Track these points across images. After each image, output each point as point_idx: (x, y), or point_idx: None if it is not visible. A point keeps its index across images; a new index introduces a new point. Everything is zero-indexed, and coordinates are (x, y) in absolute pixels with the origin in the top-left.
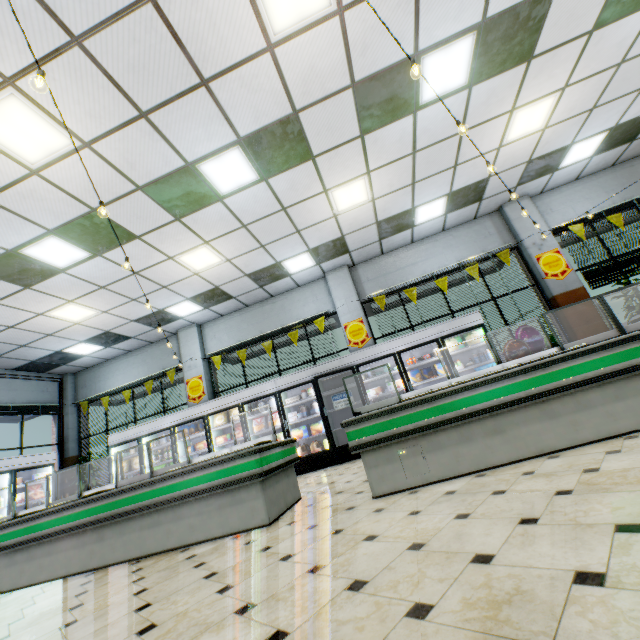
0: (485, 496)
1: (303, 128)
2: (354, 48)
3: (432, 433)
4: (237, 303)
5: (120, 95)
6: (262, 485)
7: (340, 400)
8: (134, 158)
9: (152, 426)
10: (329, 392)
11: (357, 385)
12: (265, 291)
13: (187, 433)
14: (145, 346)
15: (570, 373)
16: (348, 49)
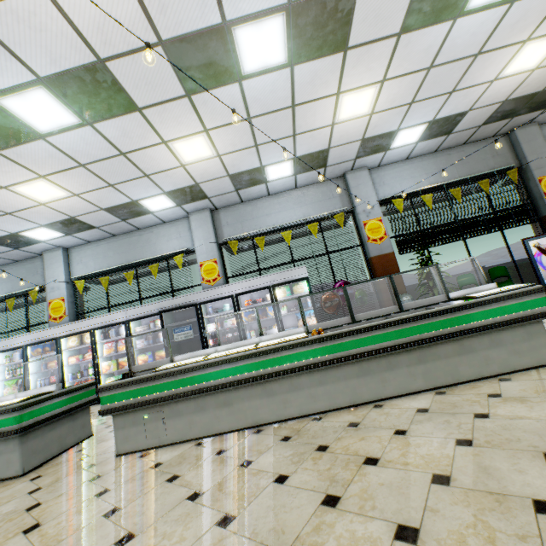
0: (161, 482)
1: (117, 78)
2: (150, 4)
3: (175, 402)
4: (102, 232)
5: None
6: (21, 439)
7: (181, 333)
8: None
9: (4, 344)
10: (175, 324)
11: (198, 320)
12: (130, 224)
13: (40, 352)
14: (10, 263)
15: (289, 360)
16: (143, 4)
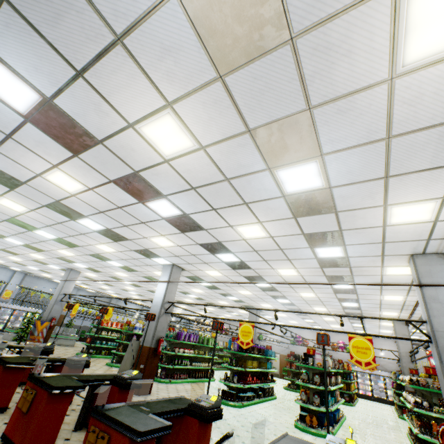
0: None
1: (52, 273)
2: None
3: None
4: None
5: (35, 265)
6: None
7: None
8: (23, 263)
9: None
10: None
11: None
12: None
13: None
14: None
15: None
16: None
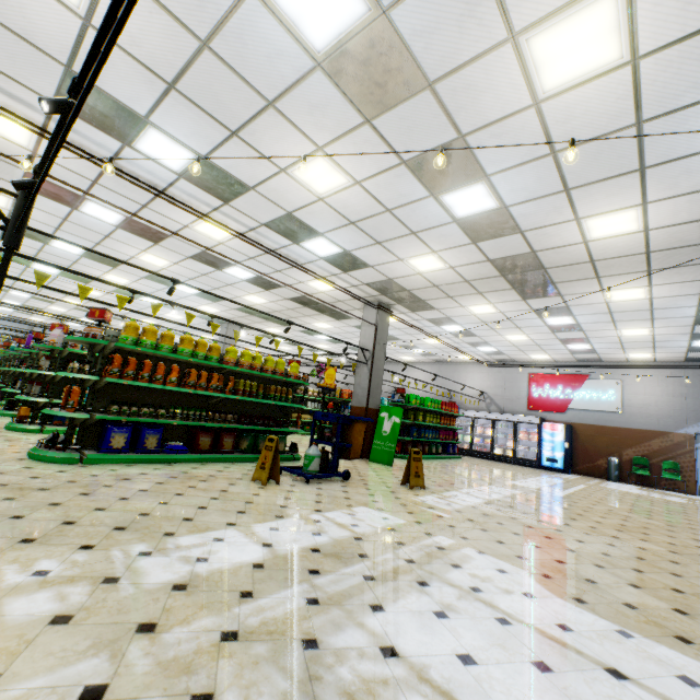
0: None
1: None
2: None
3: None
4: None
5: None
6: None
7: None
8: None
9: None
10: None
11: None
12: None
13: None
14: None
15: None
16: None
